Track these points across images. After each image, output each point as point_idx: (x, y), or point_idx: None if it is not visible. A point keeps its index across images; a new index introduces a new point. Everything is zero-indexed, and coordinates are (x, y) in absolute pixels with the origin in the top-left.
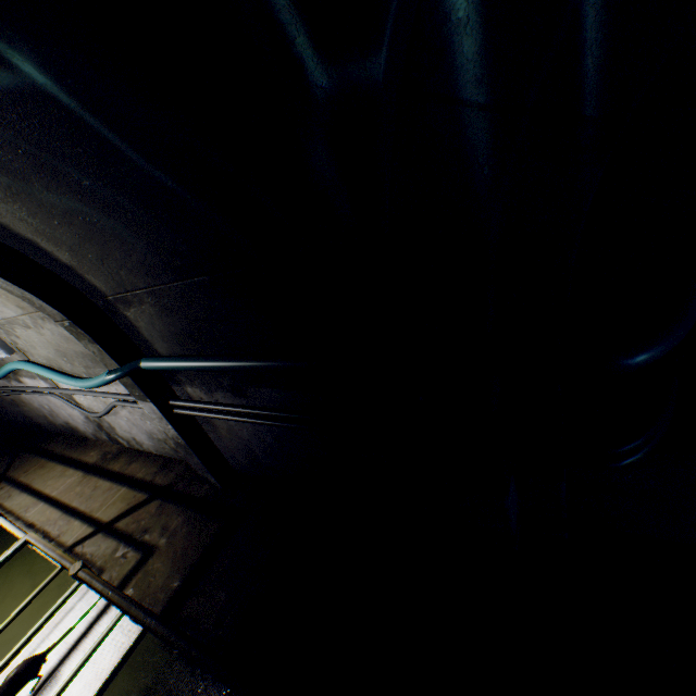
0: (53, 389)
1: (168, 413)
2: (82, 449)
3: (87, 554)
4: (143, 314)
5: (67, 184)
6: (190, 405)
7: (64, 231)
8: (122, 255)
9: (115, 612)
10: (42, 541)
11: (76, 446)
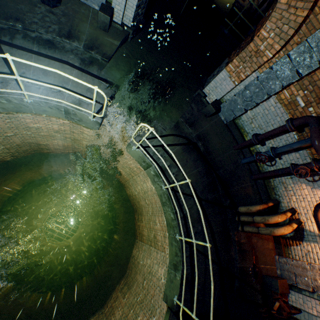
0: None
1: None
2: None
3: None
4: None
5: None
6: None
7: None
8: None
9: None
10: None
11: None
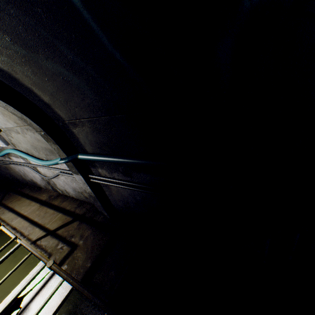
0: (27, 164)
1: (88, 181)
2: (38, 193)
3: (43, 245)
4: (82, 131)
5: (59, 56)
6: (100, 178)
7: (49, 84)
8: (79, 99)
9: (58, 276)
10: (29, 245)
11: (36, 191)
